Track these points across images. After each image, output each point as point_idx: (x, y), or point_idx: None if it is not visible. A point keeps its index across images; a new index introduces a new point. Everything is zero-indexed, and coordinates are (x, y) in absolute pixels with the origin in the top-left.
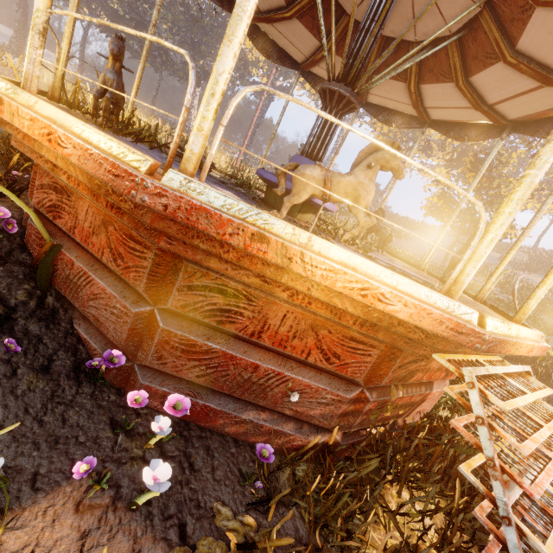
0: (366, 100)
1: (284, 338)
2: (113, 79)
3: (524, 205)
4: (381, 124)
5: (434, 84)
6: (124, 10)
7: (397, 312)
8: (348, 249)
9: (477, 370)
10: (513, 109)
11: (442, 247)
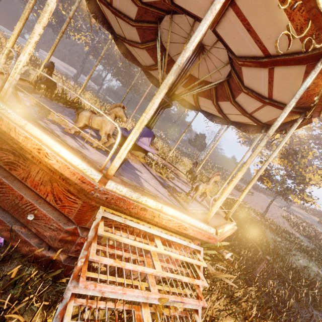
0: (201, 108)
1: (37, 183)
2: (45, 77)
3: (318, 184)
4: (208, 121)
5: (223, 101)
6: (124, 68)
7: (54, 164)
8: (145, 170)
9: (108, 215)
10: (261, 117)
11: (276, 205)
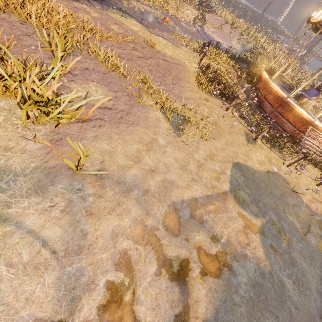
0: None
1: (289, 118)
2: (281, 74)
3: None
4: None
5: None
6: None
7: (304, 116)
8: (312, 114)
9: (312, 127)
10: None
11: None
